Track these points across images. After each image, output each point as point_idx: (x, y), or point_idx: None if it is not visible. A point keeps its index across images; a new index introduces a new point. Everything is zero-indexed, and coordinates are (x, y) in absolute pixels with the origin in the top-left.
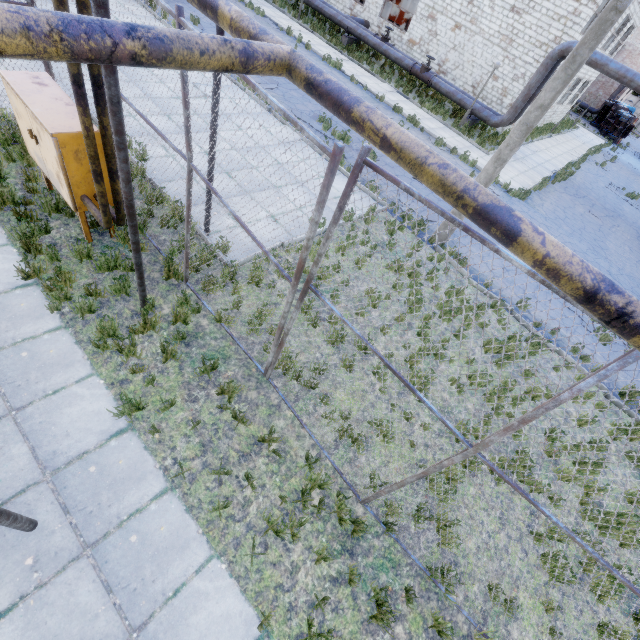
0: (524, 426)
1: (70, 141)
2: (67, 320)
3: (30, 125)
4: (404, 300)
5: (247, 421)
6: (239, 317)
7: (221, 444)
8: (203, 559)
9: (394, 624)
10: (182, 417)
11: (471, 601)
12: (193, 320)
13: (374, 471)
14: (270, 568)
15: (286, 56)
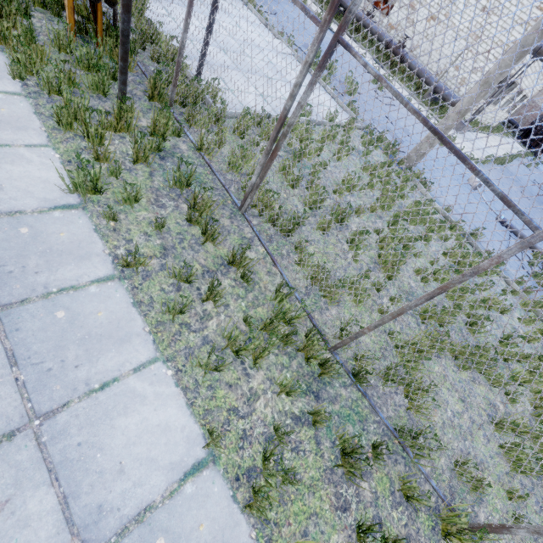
0: None
1: None
2: (29, 91)
3: None
4: (376, 198)
5: (218, 236)
6: (220, 155)
7: (185, 254)
8: (145, 359)
9: (359, 479)
10: (145, 216)
11: (438, 473)
12: (172, 141)
13: (349, 318)
14: (225, 388)
15: None
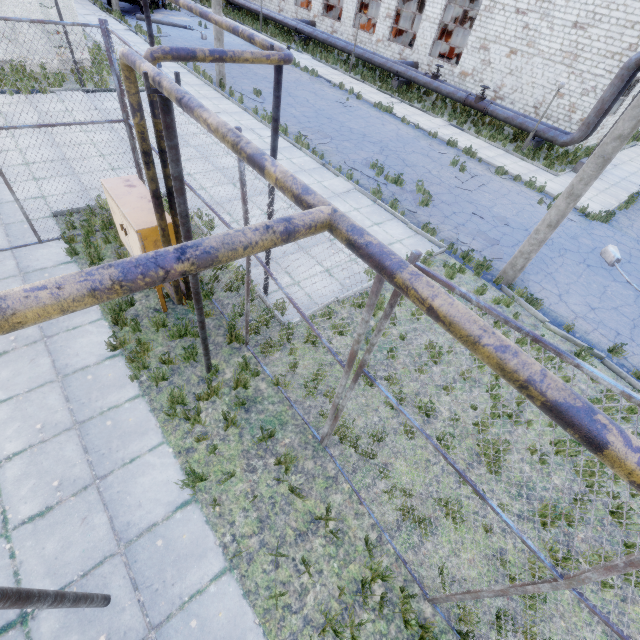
0: (633, 569)
1: (151, 234)
2: (144, 388)
3: (121, 221)
4: (469, 352)
5: (303, 497)
6: (296, 379)
7: (278, 520)
8: None
9: None
10: (241, 489)
11: None
12: (252, 384)
13: (443, 564)
14: None
15: (327, 218)
